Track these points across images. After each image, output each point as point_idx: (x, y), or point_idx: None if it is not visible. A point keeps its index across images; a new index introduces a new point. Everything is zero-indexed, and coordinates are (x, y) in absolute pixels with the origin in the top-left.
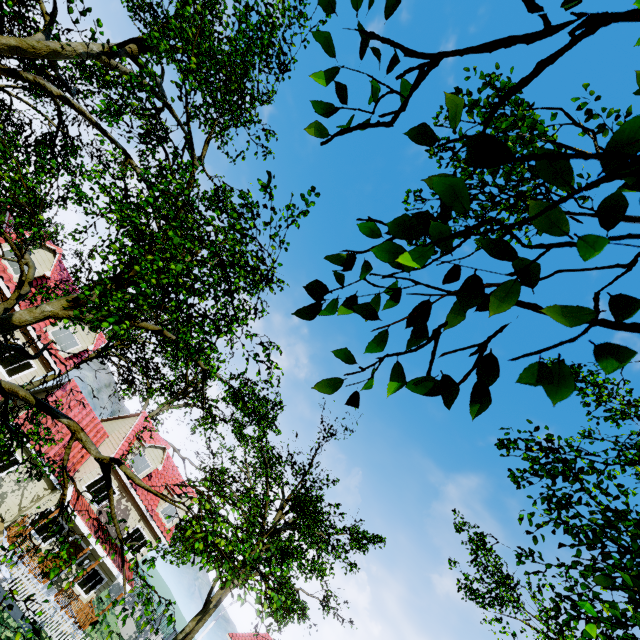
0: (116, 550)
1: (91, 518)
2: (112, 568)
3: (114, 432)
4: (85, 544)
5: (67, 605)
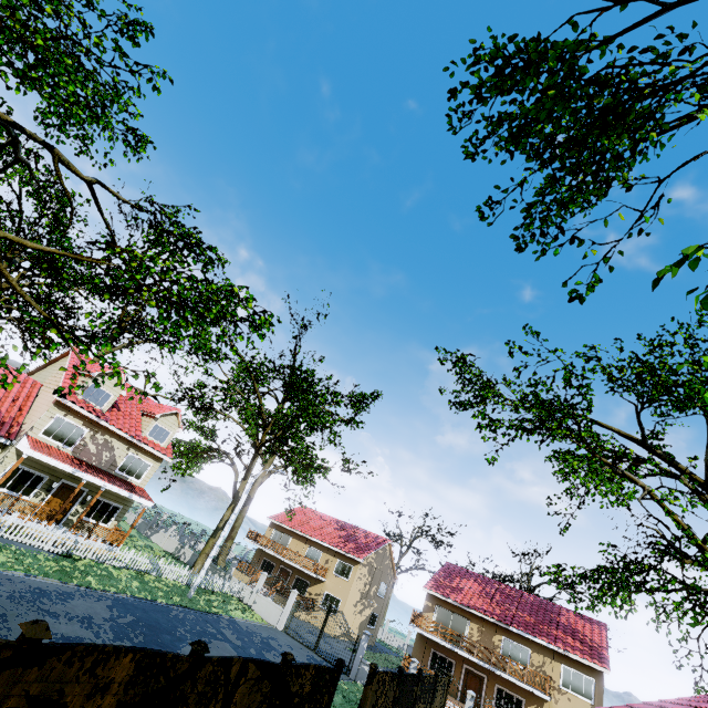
0: (116, 479)
1: (68, 459)
2: (120, 492)
3: (47, 379)
4: (78, 485)
5: (89, 534)
